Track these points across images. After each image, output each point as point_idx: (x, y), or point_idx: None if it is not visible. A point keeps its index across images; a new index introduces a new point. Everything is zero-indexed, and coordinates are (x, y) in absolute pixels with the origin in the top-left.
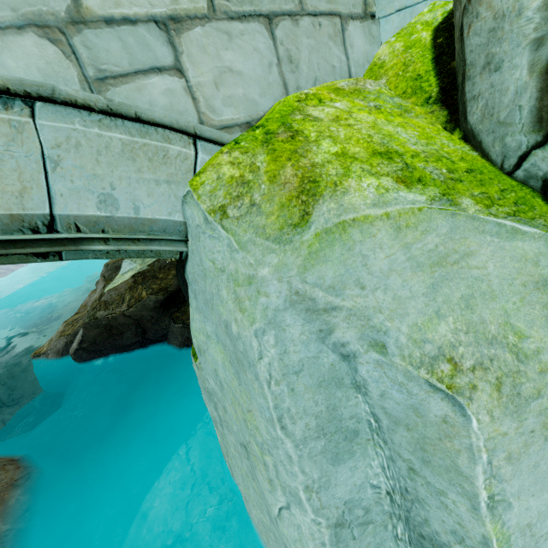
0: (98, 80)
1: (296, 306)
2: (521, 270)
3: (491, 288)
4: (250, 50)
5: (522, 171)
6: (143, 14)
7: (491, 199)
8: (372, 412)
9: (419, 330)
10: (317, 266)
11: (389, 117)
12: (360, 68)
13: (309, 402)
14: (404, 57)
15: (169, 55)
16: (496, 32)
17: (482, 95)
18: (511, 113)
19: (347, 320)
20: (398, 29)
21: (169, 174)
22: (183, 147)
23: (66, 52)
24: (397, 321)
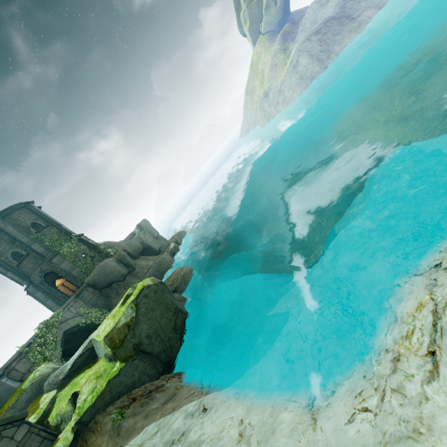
0: None
1: None
2: None
3: None
4: None
5: None
6: None
7: None
8: None
9: None
10: None
11: None
12: None
13: None
14: None
15: None
16: None
17: None
18: None
19: None
20: None
21: None
22: None
23: None
24: None
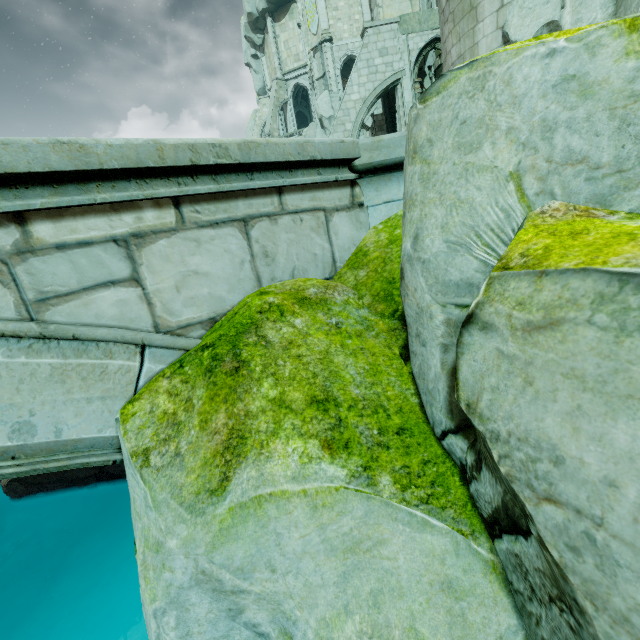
0: (38, 301)
1: (202, 585)
2: (429, 566)
3: (400, 584)
4: (220, 252)
5: (446, 444)
6: (101, 236)
7: (411, 477)
8: None
9: (326, 626)
10: (227, 544)
11: (346, 341)
12: (345, 251)
13: None
14: (385, 252)
15: (125, 268)
16: (420, 317)
17: (418, 356)
18: (434, 389)
19: (257, 603)
20: (386, 217)
21: (106, 389)
22: (127, 360)
23: (5, 281)
24: (307, 612)
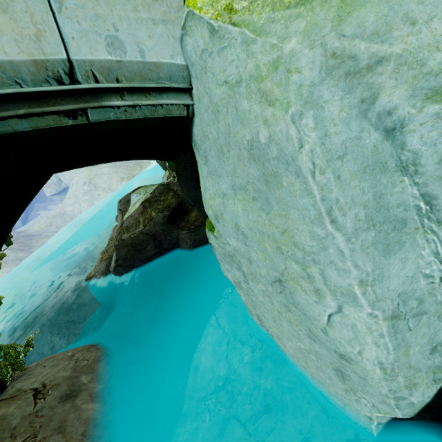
0: None
1: (334, 72)
2: None
3: None
4: None
5: None
6: None
7: None
8: (423, 193)
9: None
10: (353, 13)
11: None
12: None
13: (355, 191)
14: None
15: None
16: None
17: None
18: None
19: (395, 75)
20: None
21: (163, 12)
22: None
23: None
24: None
